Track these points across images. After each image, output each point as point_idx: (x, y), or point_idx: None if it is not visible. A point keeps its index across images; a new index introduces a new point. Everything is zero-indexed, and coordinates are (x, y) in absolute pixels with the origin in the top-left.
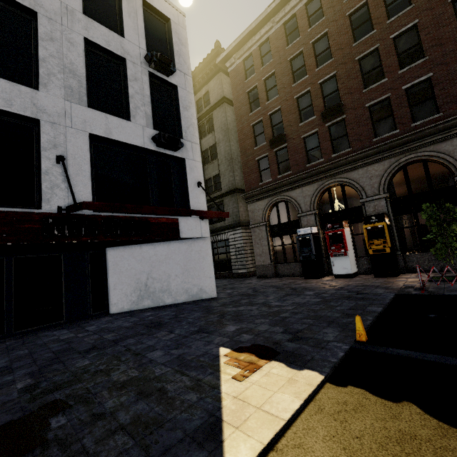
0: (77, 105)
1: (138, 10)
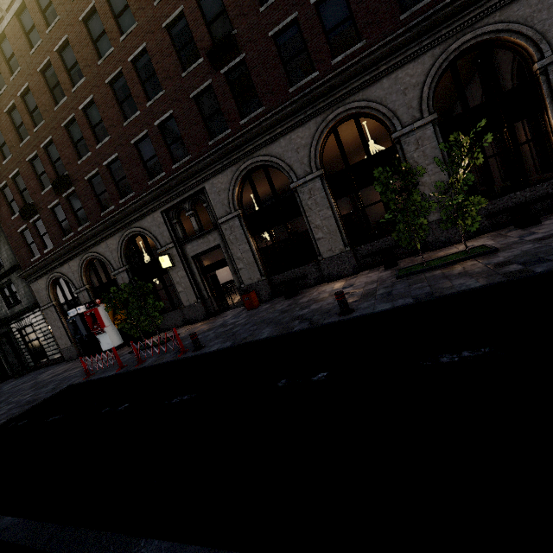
0: None
1: None
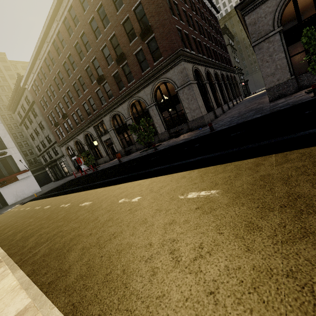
0: None
1: None
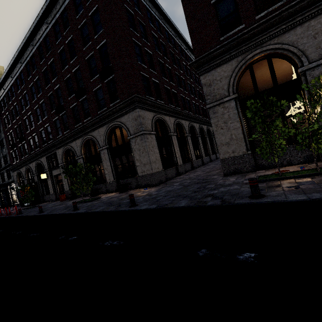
0: None
1: None
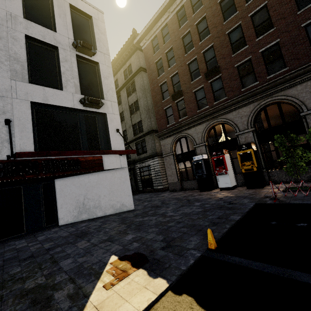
0: (20, 82)
1: (66, 12)
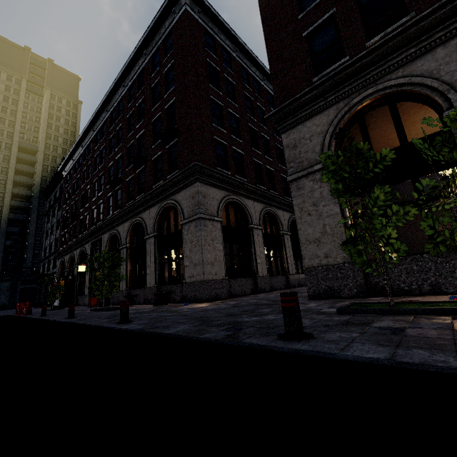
0: None
1: None
